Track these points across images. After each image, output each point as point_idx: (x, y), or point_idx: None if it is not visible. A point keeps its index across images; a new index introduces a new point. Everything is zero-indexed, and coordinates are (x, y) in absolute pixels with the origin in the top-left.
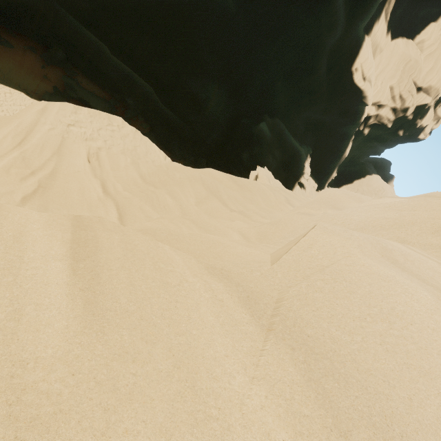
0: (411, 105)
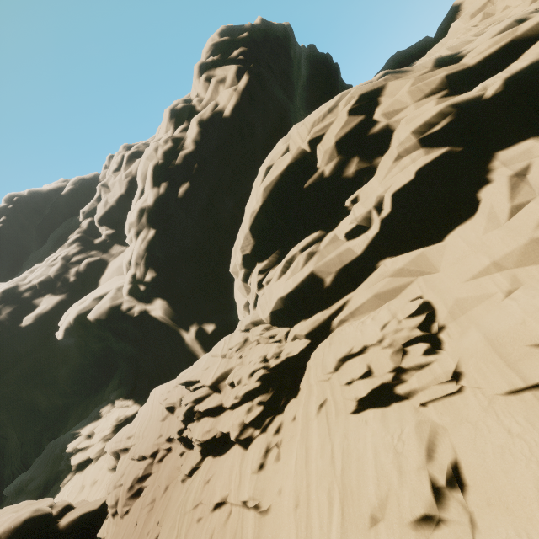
0: (138, 208)
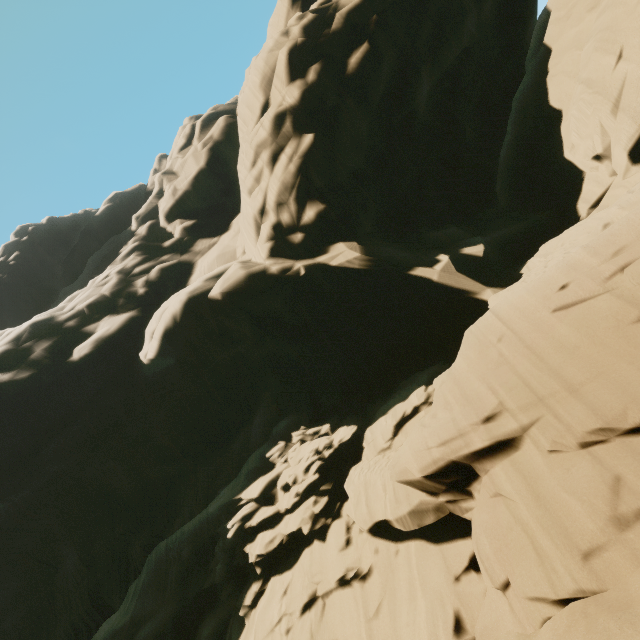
0: (271, 116)
